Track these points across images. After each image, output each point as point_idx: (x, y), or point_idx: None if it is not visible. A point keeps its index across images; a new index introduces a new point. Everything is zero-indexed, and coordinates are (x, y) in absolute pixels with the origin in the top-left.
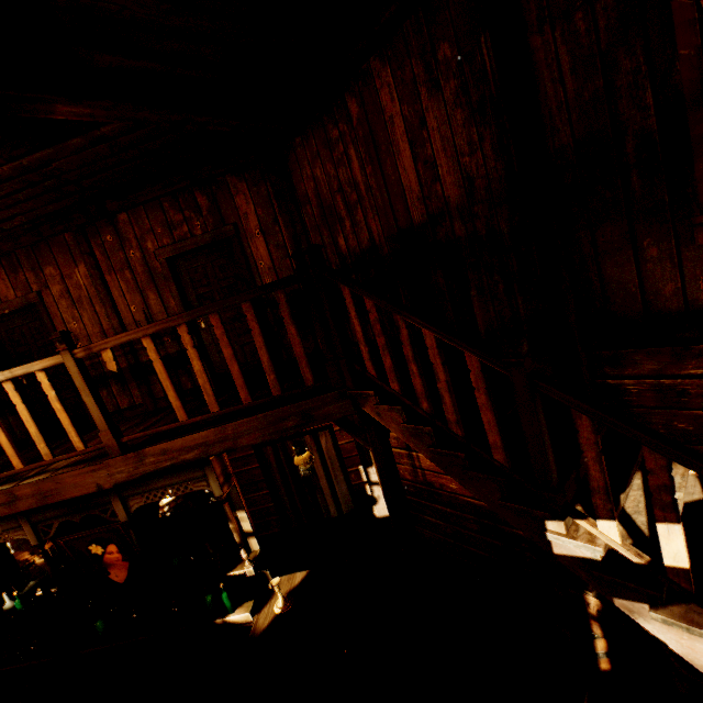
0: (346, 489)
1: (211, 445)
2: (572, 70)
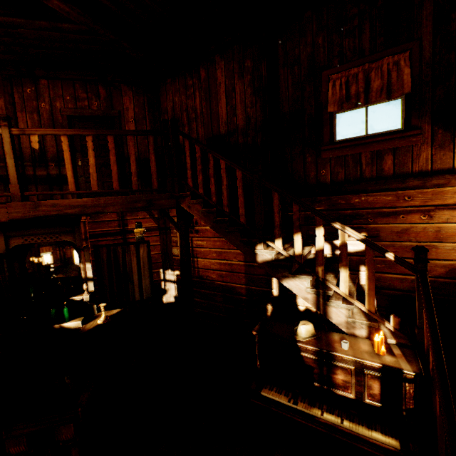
0: (149, 283)
1: (88, 207)
2: (292, 86)
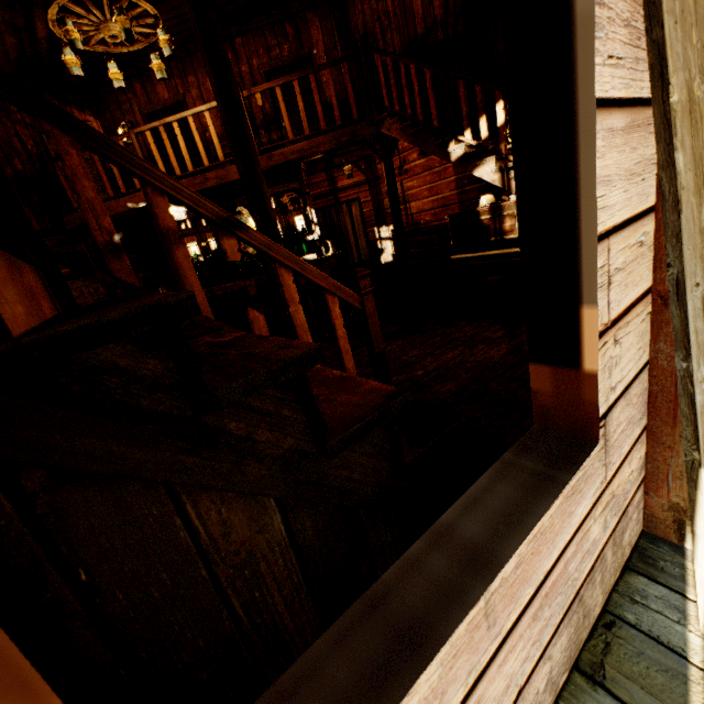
0: (365, 245)
1: (305, 151)
2: None
